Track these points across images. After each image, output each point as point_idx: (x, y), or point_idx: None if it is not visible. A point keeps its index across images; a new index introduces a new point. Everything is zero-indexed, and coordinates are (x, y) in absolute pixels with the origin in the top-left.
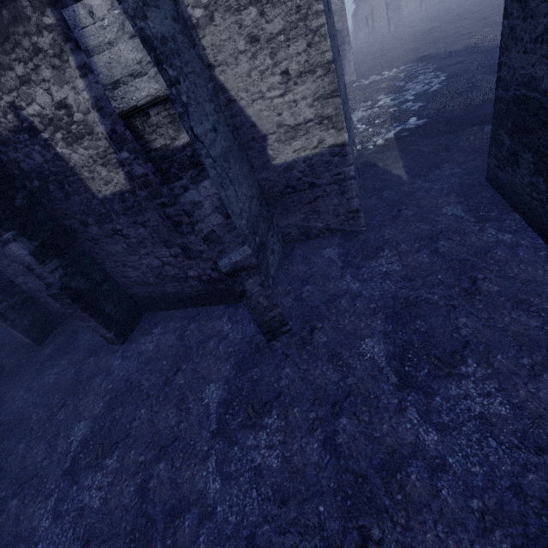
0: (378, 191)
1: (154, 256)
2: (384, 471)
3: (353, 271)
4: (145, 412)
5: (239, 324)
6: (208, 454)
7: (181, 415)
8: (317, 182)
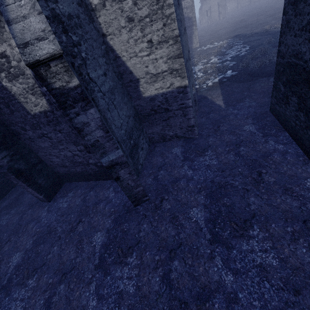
0: (207, 113)
1: (68, 150)
2: (198, 300)
3: (189, 163)
4: (56, 248)
5: (119, 193)
6: (91, 280)
7: (77, 252)
8: (169, 108)
